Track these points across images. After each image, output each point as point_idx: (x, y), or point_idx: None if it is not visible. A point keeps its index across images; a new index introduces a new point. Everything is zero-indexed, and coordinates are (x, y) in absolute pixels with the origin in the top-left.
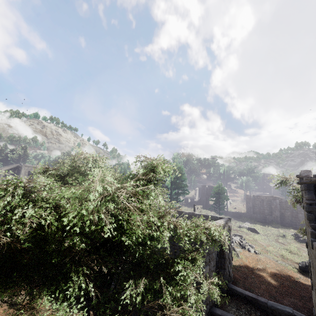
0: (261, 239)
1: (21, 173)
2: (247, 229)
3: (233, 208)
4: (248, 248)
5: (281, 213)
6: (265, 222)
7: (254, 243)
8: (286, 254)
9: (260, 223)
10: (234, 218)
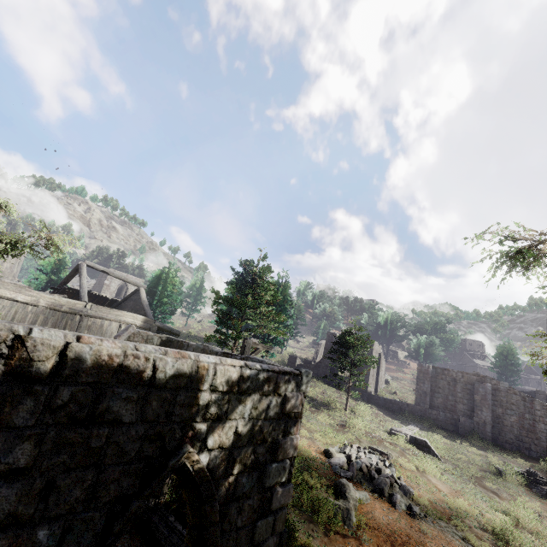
0: (437, 471)
1: None
2: (408, 441)
3: (390, 392)
4: (393, 493)
5: (496, 415)
6: (456, 432)
7: (415, 479)
8: (504, 529)
9: (444, 432)
10: (385, 413)
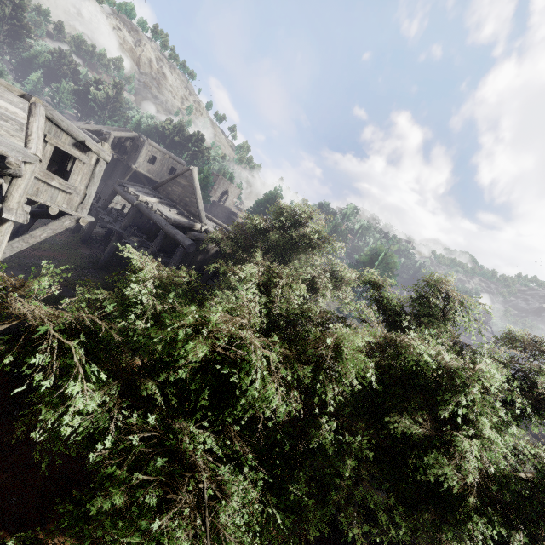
0: None
1: (141, 154)
2: None
3: None
4: None
5: None
6: None
7: None
8: None
9: None
10: None
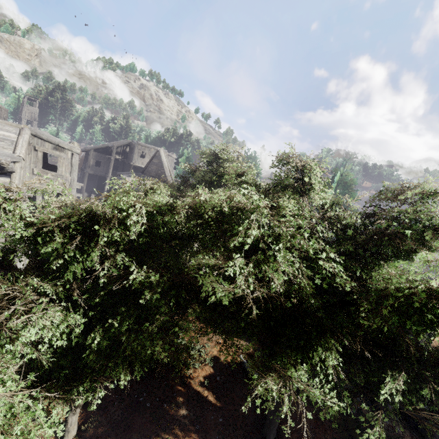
0: None
1: (134, 153)
2: None
3: None
4: None
5: None
6: None
7: None
8: None
9: None
10: None
